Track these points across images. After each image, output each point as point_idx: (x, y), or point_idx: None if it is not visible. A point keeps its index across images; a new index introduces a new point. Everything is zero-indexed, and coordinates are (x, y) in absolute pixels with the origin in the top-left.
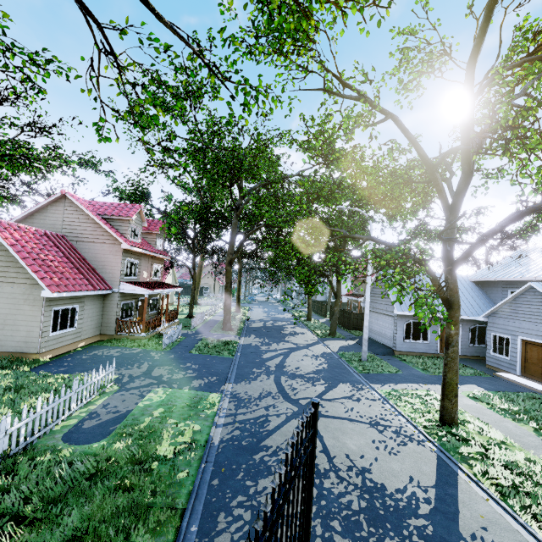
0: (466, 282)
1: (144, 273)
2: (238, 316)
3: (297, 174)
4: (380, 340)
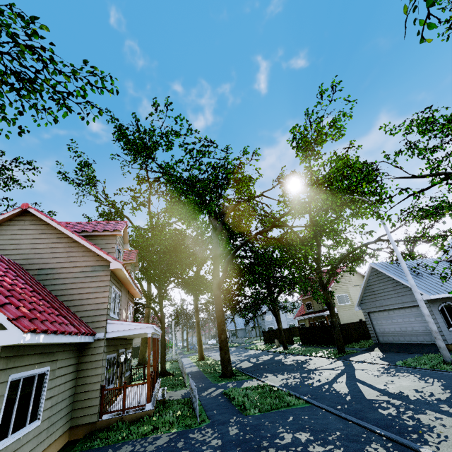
0: (443, 262)
1: (123, 312)
2: (210, 362)
3: (261, 195)
4: (408, 340)
